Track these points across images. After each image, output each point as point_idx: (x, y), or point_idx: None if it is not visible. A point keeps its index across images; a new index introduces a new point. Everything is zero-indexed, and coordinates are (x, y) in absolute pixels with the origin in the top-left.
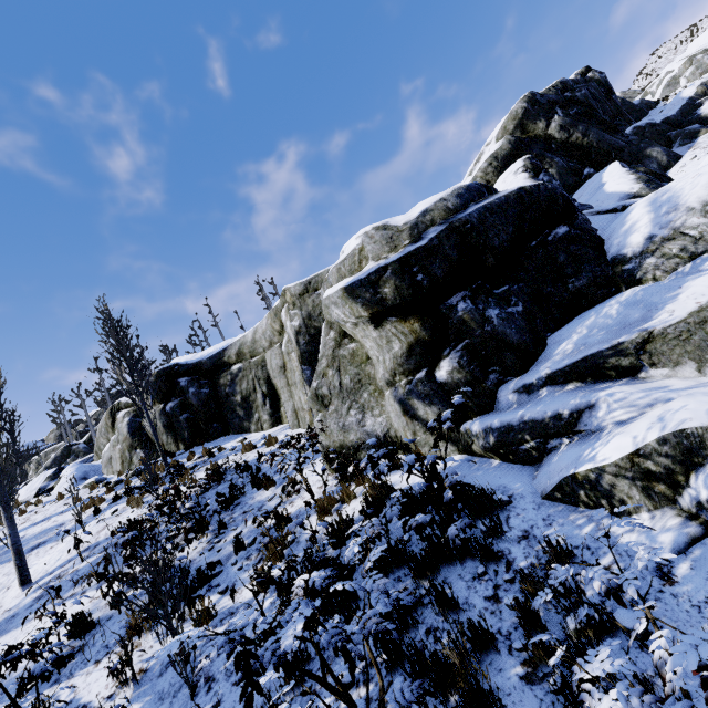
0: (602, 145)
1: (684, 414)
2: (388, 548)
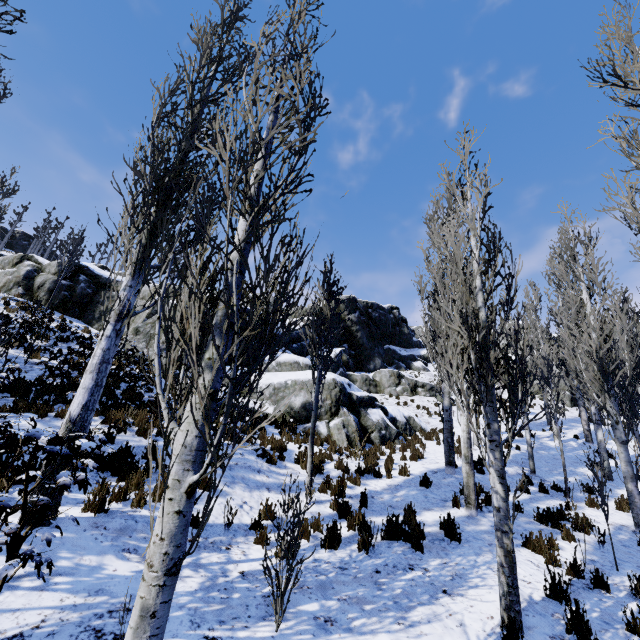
0: (361, 341)
1: None
2: (115, 371)
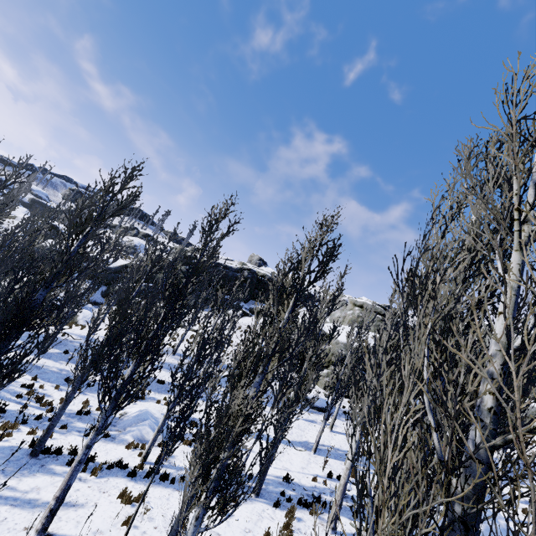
0: None
1: None
2: None
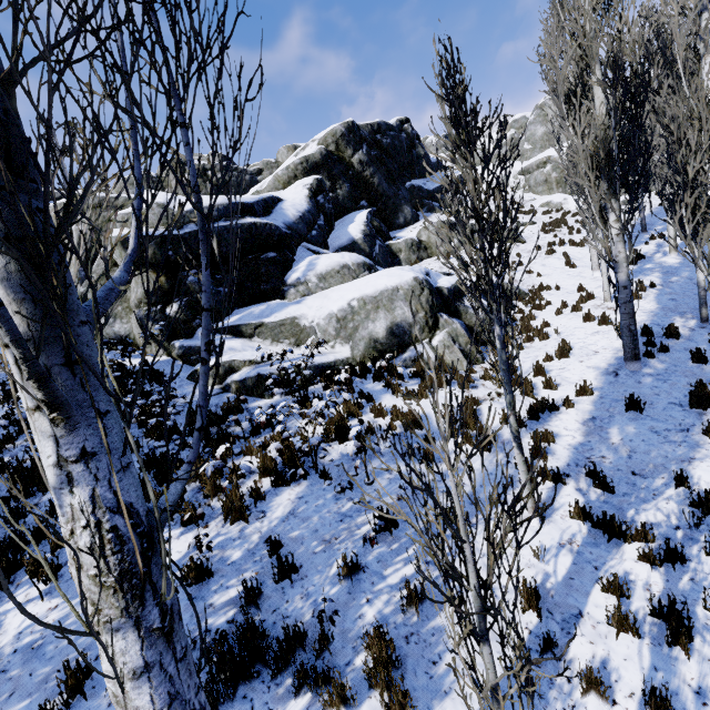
0: (380, 189)
1: (241, 355)
2: None
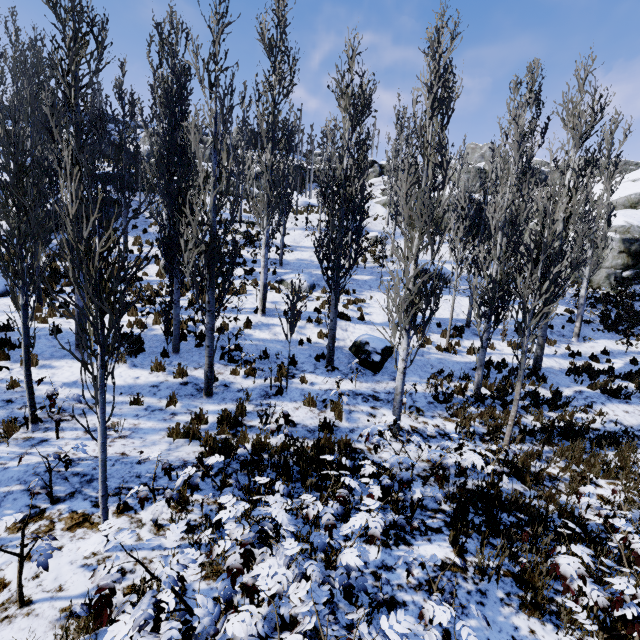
0: None
1: None
2: (609, 298)
